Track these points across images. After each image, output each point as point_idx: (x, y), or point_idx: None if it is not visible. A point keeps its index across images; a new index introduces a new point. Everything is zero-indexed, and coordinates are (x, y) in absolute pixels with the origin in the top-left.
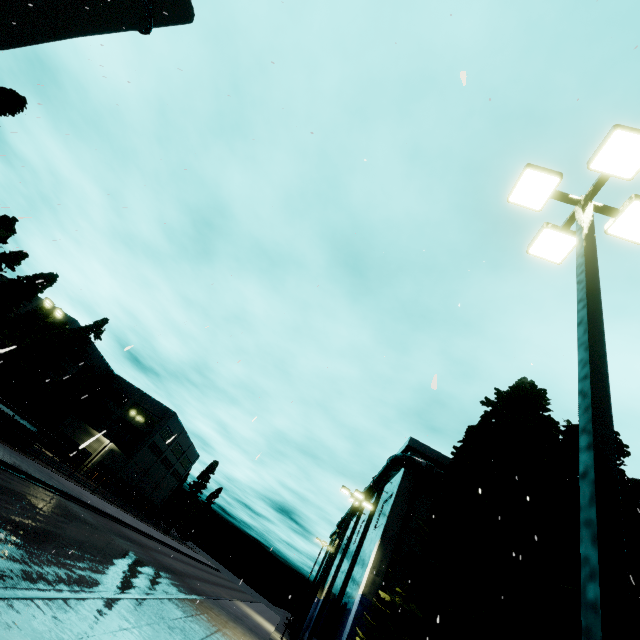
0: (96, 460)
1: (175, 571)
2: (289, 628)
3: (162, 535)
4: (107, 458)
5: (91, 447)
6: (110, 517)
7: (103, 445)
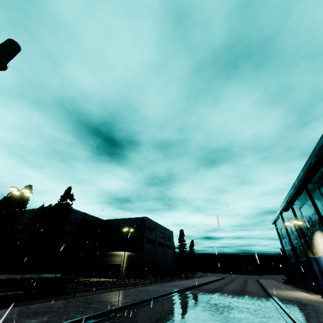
0: (125, 266)
1: (234, 307)
2: (288, 283)
3: (188, 281)
4: (130, 261)
5: (118, 261)
6: (156, 298)
7: (123, 256)
